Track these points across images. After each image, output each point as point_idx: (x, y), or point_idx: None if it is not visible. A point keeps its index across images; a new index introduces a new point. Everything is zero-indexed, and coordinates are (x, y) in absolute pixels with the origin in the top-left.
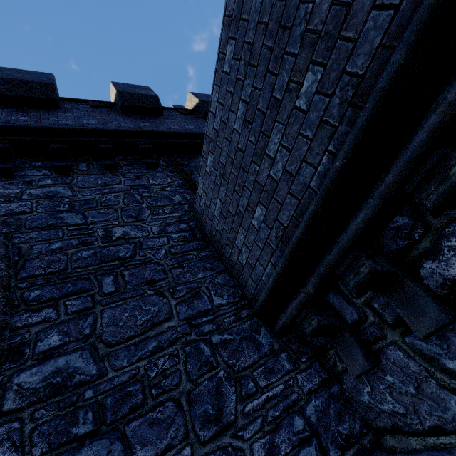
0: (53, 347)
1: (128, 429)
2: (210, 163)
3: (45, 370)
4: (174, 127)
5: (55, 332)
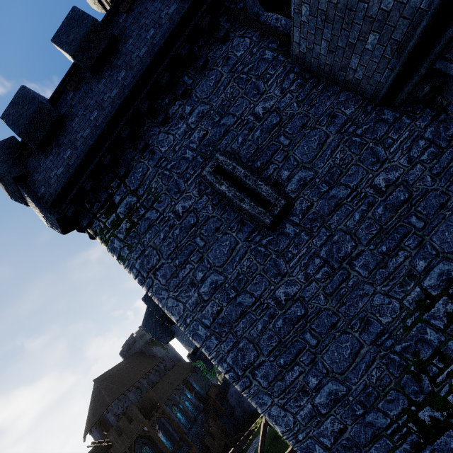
0: (288, 175)
1: (342, 181)
2: (306, 13)
3: (293, 183)
4: None
5: (283, 171)
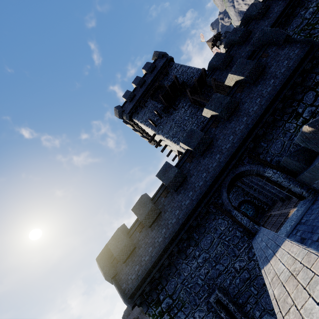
0: (259, 315)
1: None
2: None
3: None
4: (200, 183)
5: (256, 311)
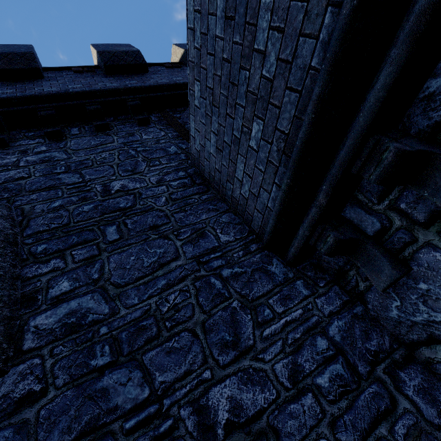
0: (64, 292)
1: (146, 358)
2: (198, 94)
3: (59, 312)
4: (161, 80)
5: (64, 279)
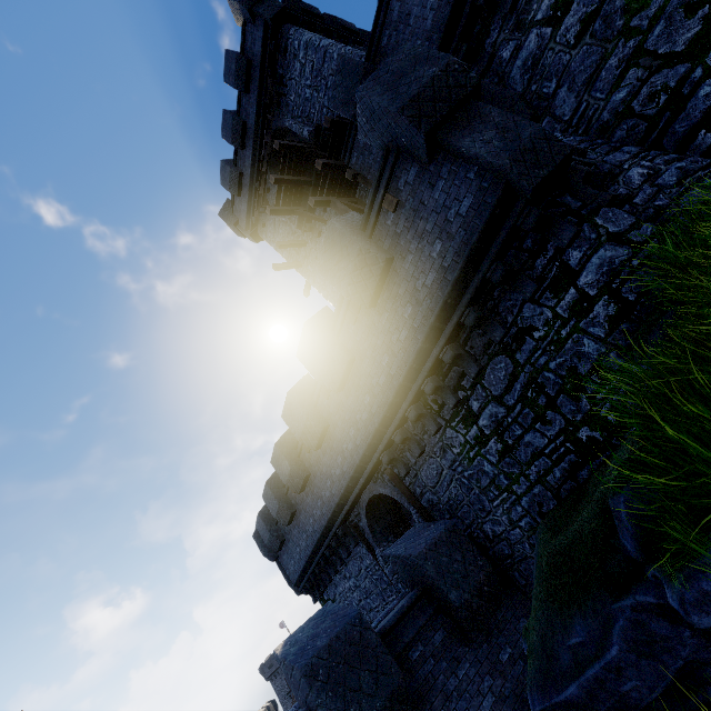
0: None
1: None
2: None
3: None
4: (326, 494)
5: None
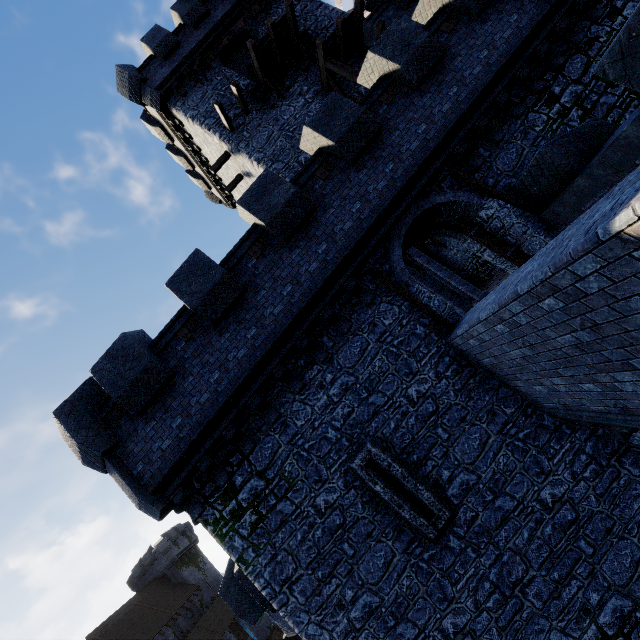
0: (449, 476)
1: (507, 491)
2: (474, 343)
3: (455, 485)
4: (346, 225)
5: (443, 470)
